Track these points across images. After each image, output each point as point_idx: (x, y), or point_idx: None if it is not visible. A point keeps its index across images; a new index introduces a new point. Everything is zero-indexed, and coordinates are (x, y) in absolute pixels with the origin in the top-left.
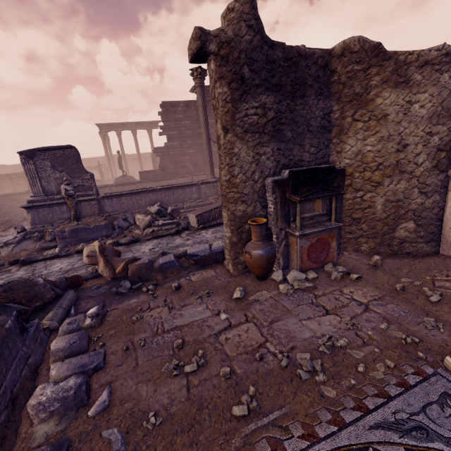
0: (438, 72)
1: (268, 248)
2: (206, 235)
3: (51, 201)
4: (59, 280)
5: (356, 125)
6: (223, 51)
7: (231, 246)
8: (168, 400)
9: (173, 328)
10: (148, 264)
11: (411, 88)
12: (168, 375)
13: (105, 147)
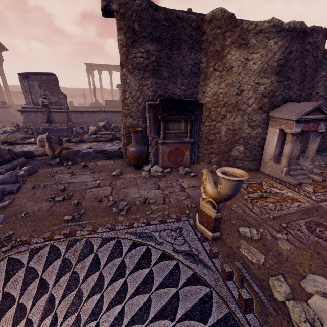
0: (267, 38)
1: (139, 147)
2: None
3: (37, 109)
4: (19, 152)
5: (215, 73)
6: (121, 10)
7: (122, 145)
8: (37, 209)
9: (66, 183)
10: (75, 151)
11: (249, 49)
12: (46, 200)
13: (89, 81)
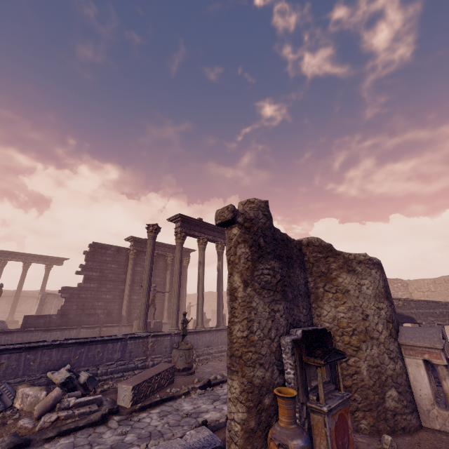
0: (369, 268)
1: (305, 434)
2: (152, 420)
3: None
4: None
5: (327, 295)
6: (246, 223)
7: (247, 436)
8: None
9: None
10: None
11: (357, 275)
12: None
13: None
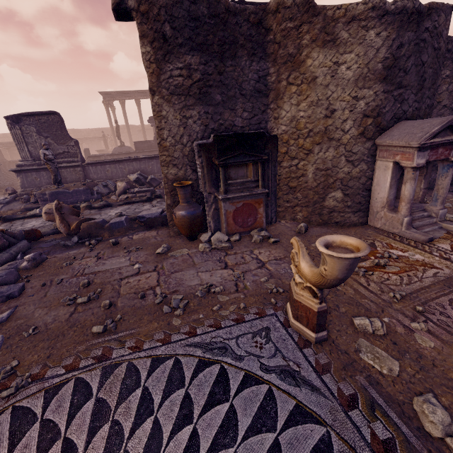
0: (364, 29)
1: (191, 209)
2: None
3: (38, 166)
4: (18, 233)
5: (290, 89)
6: (143, 7)
7: (166, 208)
8: (51, 320)
9: (90, 273)
10: (99, 223)
11: (338, 47)
12: (63, 304)
13: (109, 117)
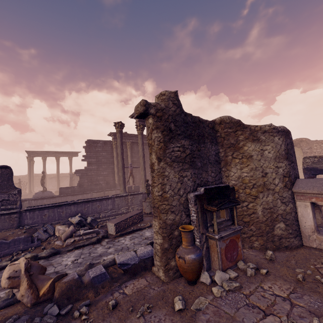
0: (272, 136)
1: (198, 252)
2: (125, 241)
3: None
4: None
5: (235, 161)
6: (158, 113)
7: (163, 252)
8: None
9: None
10: (78, 280)
11: (261, 143)
12: None
13: (29, 168)
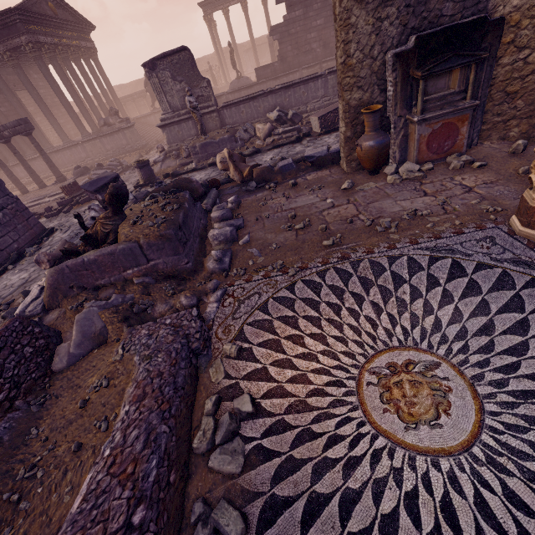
0: None
1: (380, 138)
2: (329, 139)
3: (179, 118)
4: (204, 183)
5: None
6: None
7: (345, 142)
8: (283, 240)
9: (289, 209)
10: (269, 167)
11: None
12: (284, 231)
13: (213, 39)
